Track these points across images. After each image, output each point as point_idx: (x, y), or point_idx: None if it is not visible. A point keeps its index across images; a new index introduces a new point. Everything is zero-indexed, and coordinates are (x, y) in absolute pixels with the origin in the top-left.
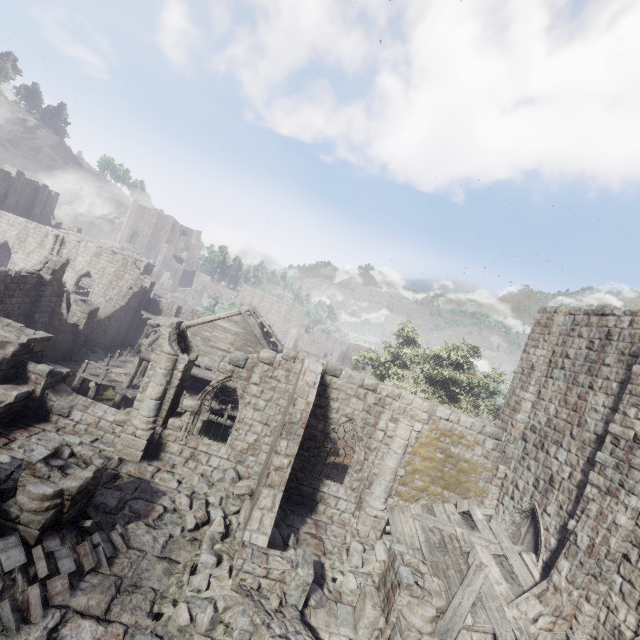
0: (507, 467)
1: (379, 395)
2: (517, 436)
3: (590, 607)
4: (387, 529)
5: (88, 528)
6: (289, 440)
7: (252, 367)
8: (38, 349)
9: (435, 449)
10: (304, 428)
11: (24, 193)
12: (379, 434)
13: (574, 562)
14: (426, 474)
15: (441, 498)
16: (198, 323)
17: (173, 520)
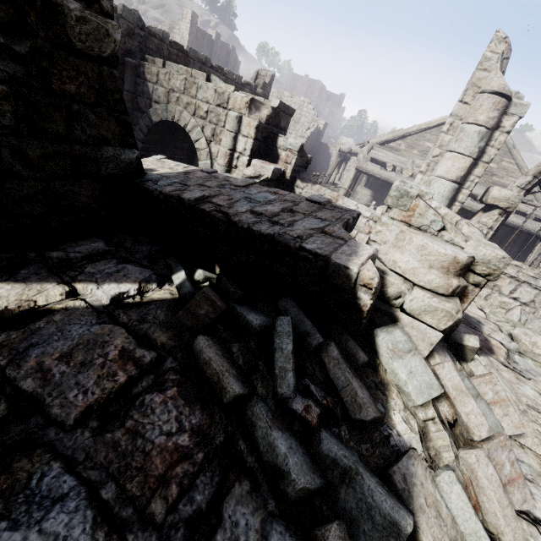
0: None
1: None
2: None
3: None
4: None
5: (470, 349)
6: None
7: None
8: (282, 125)
9: None
10: None
11: (220, 57)
12: None
13: None
14: None
15: None
16: (419, 129)
17: (535, 369)
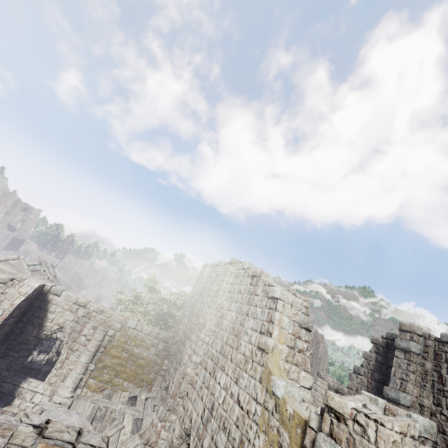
0: (170, 361)
1: (88, 310)
2: (178, 340)
3: (164, 432)
4: None
5: None
6: None
7: None
8: None
9: (122, 350)
10: (2, 322)
11: None
12: (82, 338)
13: (165, 404)
14: (113, 369)
15: (121, 388)
16: None
17: None
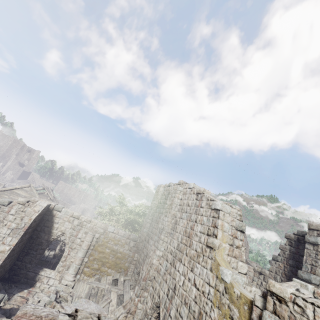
0: (139, 254)
1: (80, 220)
2: (143, 239)
3: (140, 304)
4: (71, 291)
5: None
6: (13, 237)
7: (12, 206)
8: None
9: (106, 247)
10: (24, 231)
11: None
12: (78, 240)
13: (139, 285)
14: (100, 260)
15: (107, 273)
16: (1, 190)
17: None
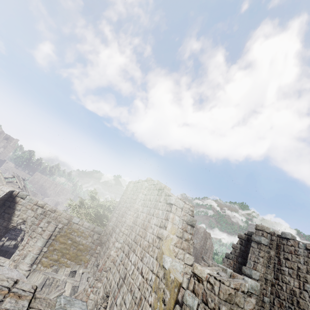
0: (101, 247)
1: (44, 209)
2: (108, 232)
3: (92, 295)
4: None
5: None
6: None
7: None
8: None
9: (68, 238)
10: None
11: None
12: (39, 229)
13: (94, 276)
14: (60, 251)
15: (66, 265)
16: None
17: None
